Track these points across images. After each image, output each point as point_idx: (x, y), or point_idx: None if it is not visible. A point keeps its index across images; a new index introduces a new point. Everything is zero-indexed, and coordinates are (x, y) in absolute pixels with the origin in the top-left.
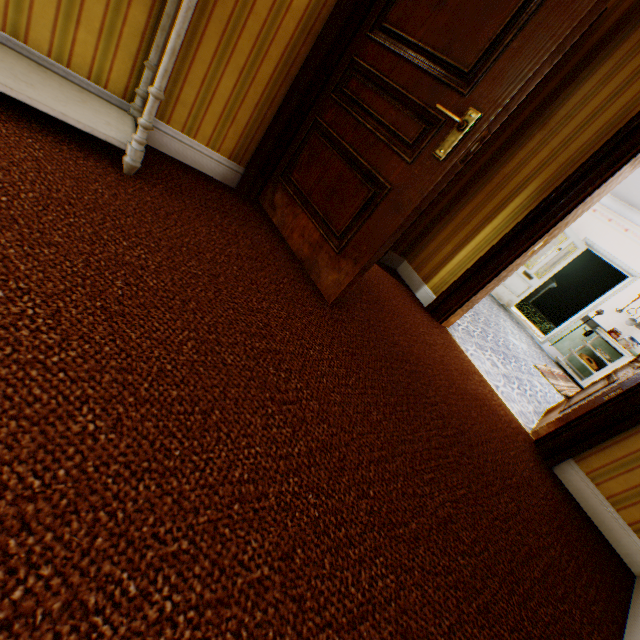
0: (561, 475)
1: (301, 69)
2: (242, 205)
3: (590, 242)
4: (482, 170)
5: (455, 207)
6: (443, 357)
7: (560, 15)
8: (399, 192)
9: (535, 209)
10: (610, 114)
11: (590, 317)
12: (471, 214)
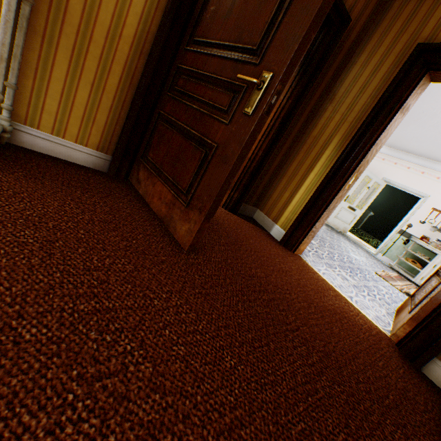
0: (431, 375)
1: (141, 78)
2: (110, 183)
3: (387, 179)
4: (297, 136)
5: (285, 165)
6: (299, 280)
7: None
8: (224, 147)
9: (341, 154)
10: (375, 83)
11: (404, 230)
12: (297, 167)
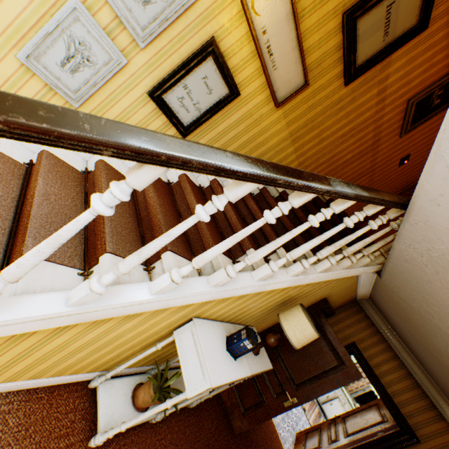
0: None
1: None
2: None
3: None
4: None
5: None
6: (265, 430)
7: (320, 388)
8: (269, 407)
9: None
10: None
11: None
12: None
